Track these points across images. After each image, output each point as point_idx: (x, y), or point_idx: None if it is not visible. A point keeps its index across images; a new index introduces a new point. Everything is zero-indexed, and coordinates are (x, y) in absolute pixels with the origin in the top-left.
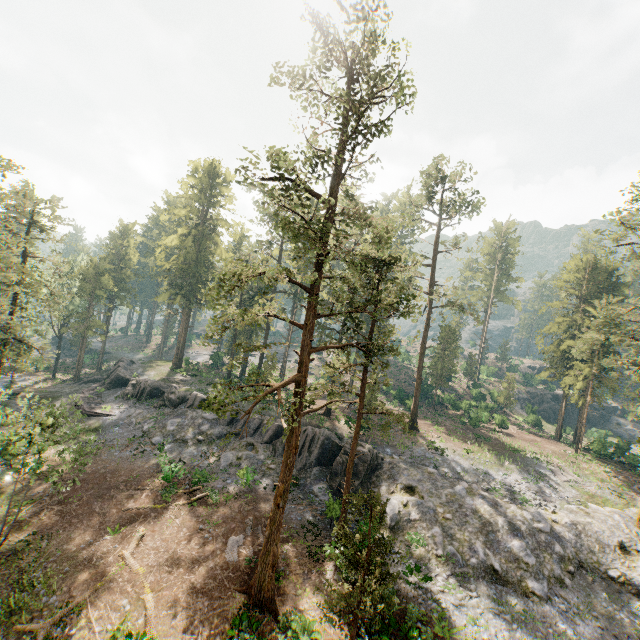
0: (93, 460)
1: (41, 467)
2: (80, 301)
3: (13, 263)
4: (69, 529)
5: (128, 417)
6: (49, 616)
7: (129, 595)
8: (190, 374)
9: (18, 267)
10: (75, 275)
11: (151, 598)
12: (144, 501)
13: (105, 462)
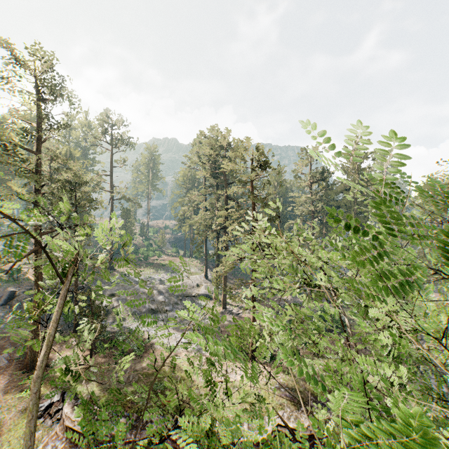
0: None
1: None
2: None
3: None
4: None
5: None
6: None
7: None
8: None
9: None
10: None
11: None
12: None
13: None
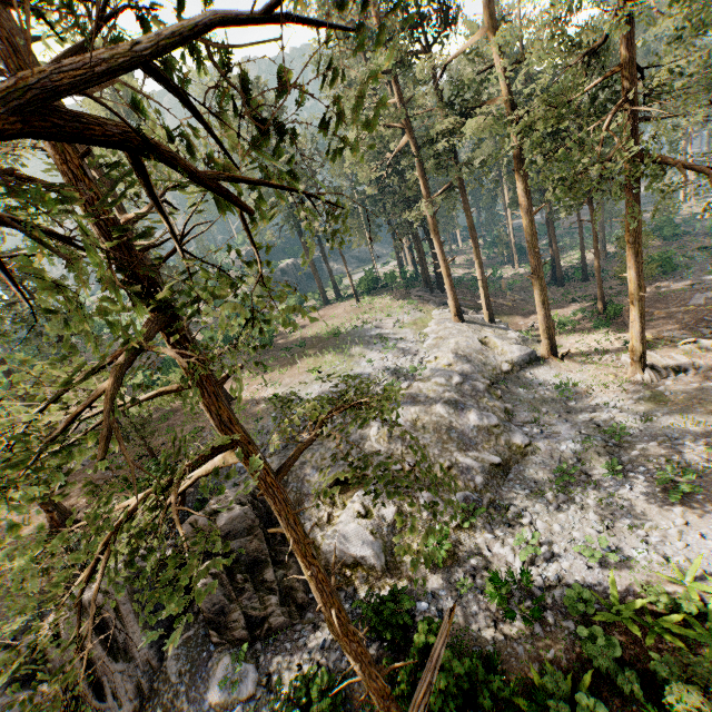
0: None
1: None
2: None
3: None
4: None
5: None
6: None
7: None
8: None
9: None
10: None
11: None
12: None
13: None
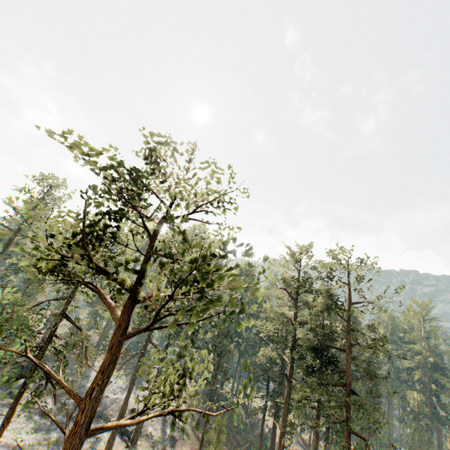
0: None
1: None
2: None
3: None
4: None
5: None
6: None
7: None
8: None
9: None
10: None
11: None
12: None
13: None
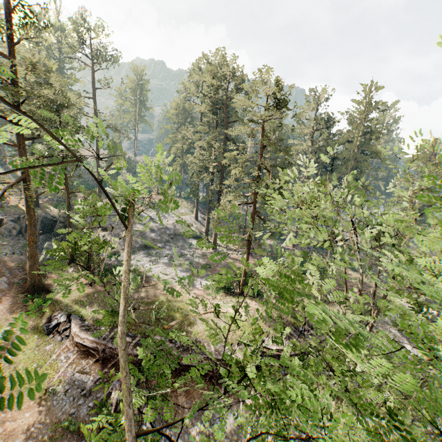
0: None
1: None
2: None
3: None
4: None
5: None
6: None
7: None
8: None
9: None
10: None
11: None
12: None
13: None
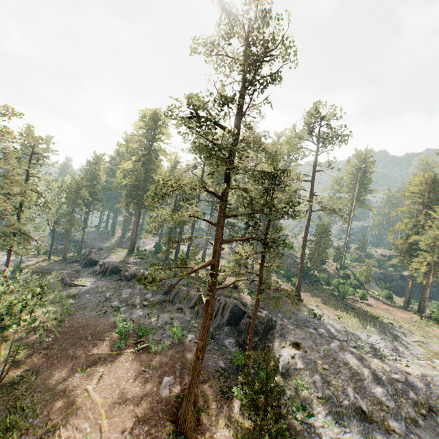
0: (71, 318)
1: (35, 322)
2: (67, 207)
3: (15, 179)
4: (51, 368)
5: (96, 287)
6: (33, 433)
7: (90, 420)
8: (139, 258)
9: (18, 182)
10: (63, 189)
11: (105, 423)
12: (104, 348)
13: (79, 319)
